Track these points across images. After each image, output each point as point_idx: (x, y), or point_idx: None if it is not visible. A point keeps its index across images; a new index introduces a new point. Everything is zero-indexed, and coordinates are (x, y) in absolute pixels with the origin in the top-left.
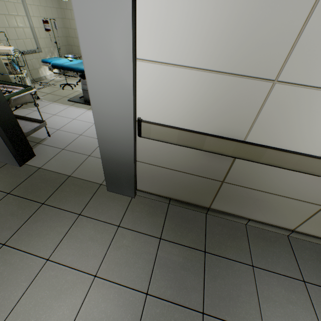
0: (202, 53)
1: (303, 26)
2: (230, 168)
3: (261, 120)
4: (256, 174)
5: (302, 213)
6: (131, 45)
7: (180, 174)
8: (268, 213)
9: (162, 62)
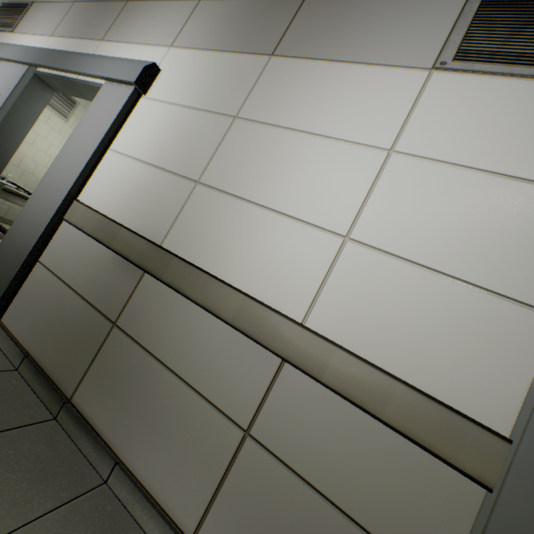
0: (153, 152)
1: (219, 145)
2: (133, 295)
3: (181, 221)
4: (159, 314)
5: (211, 457)
6: (106, 132)
7: (72, 296)
8: (156, 445)
9: (125, 154)
